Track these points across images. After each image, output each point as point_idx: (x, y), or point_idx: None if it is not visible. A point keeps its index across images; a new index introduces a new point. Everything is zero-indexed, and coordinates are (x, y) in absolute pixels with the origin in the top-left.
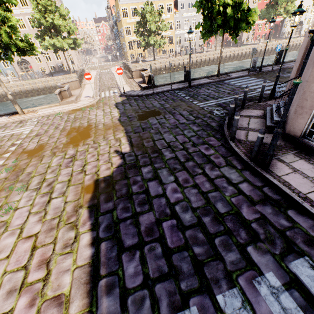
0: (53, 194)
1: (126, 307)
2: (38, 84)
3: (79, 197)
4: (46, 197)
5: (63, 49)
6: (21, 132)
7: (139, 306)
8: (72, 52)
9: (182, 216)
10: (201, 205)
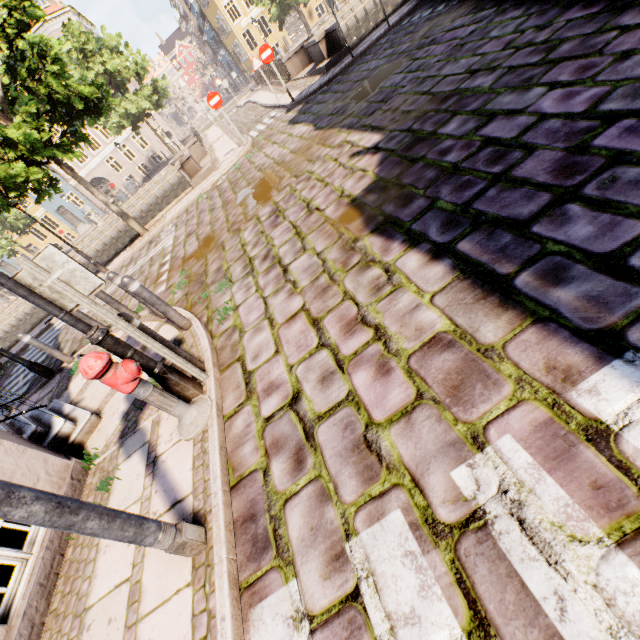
0: (283, 261)
1: (639, 274)
2: (137, 205)
3: (338, 235)
4: (274, 270)
5: (144, 115)
6: (161, 249)
7: None
8: (159, 121)
9: None
10: None
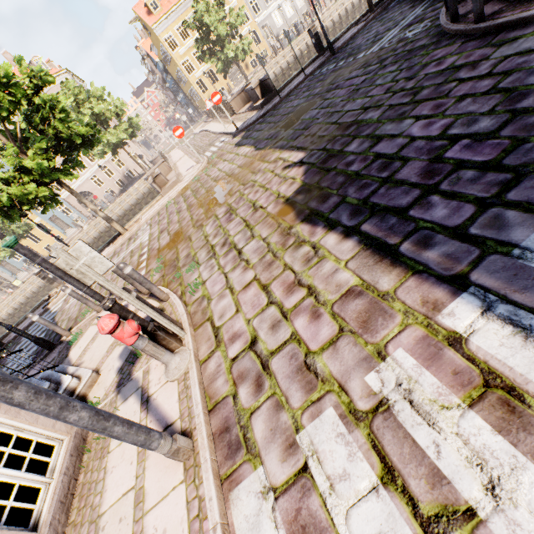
0: (238, 246)
1: (475, 238)
2: (115, 211)
3: (278, 225)
4: (231, 253)
5: (122, 144)
6: (139, 243)
7: (499, 224)
8: (132, 147)
9: (473, 129)
10: (499, 101)
